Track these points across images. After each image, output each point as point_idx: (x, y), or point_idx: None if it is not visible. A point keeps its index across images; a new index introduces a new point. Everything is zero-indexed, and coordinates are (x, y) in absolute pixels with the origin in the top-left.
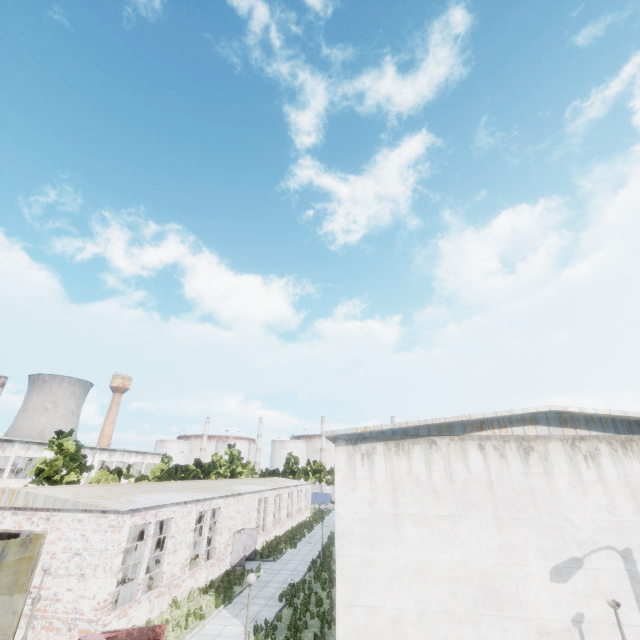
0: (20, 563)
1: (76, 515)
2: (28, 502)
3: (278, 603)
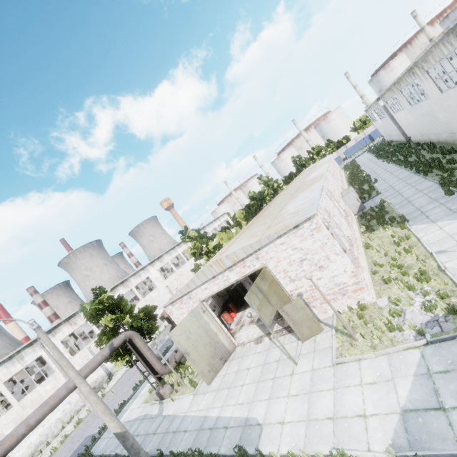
0: (271, 287)
1: (275, 243)
2: (233, 260)
3: (451, 197)
